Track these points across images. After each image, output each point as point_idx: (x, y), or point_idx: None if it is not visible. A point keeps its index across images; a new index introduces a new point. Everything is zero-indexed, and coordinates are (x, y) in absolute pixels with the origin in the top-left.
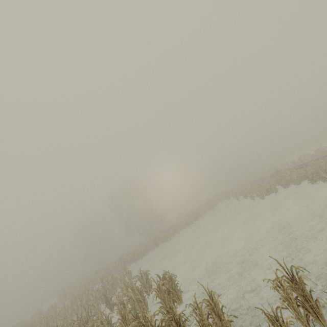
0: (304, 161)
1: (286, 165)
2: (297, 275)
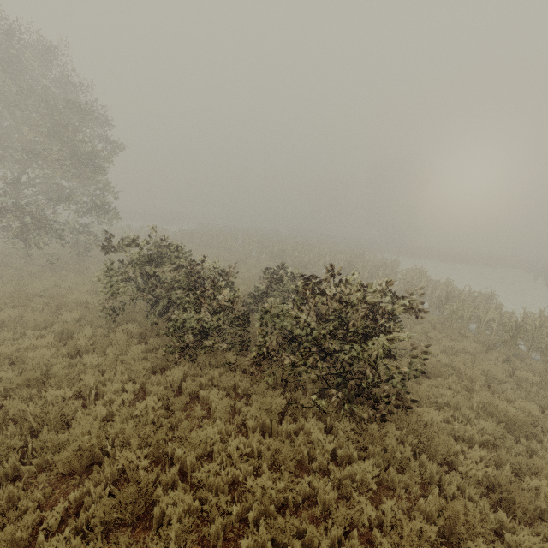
0: None
1: None
2: (493, 297)
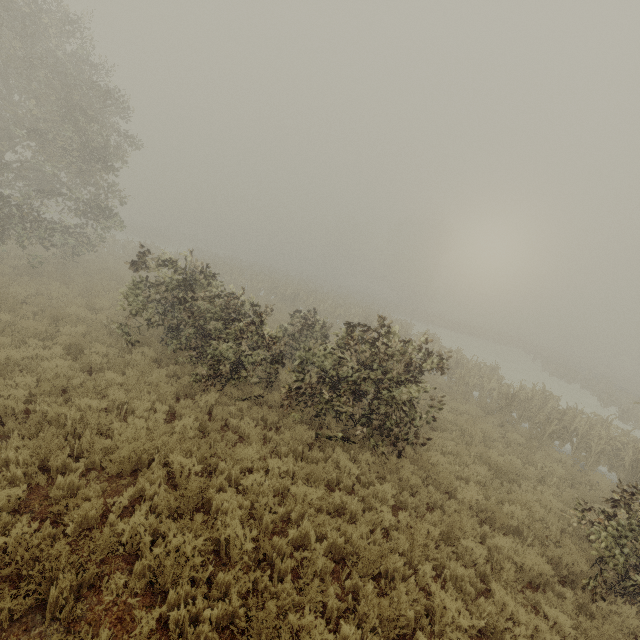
0: None
1: (638, 389)
2: (496, 370)
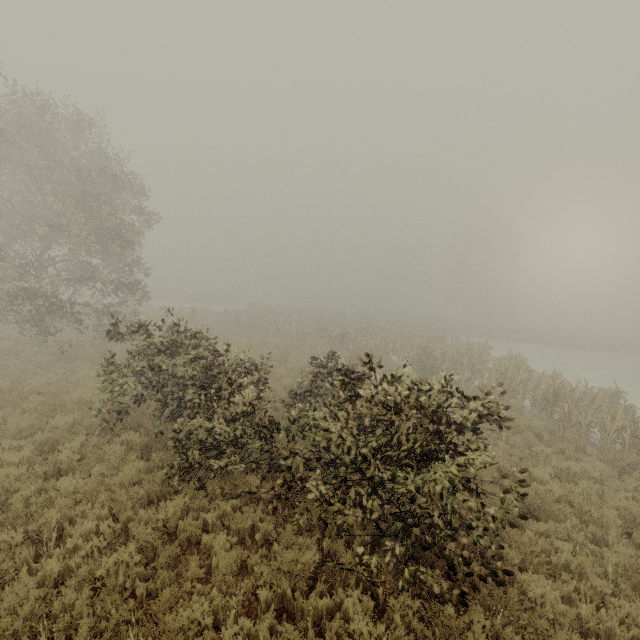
0: None
1: None
2: (620, 395)
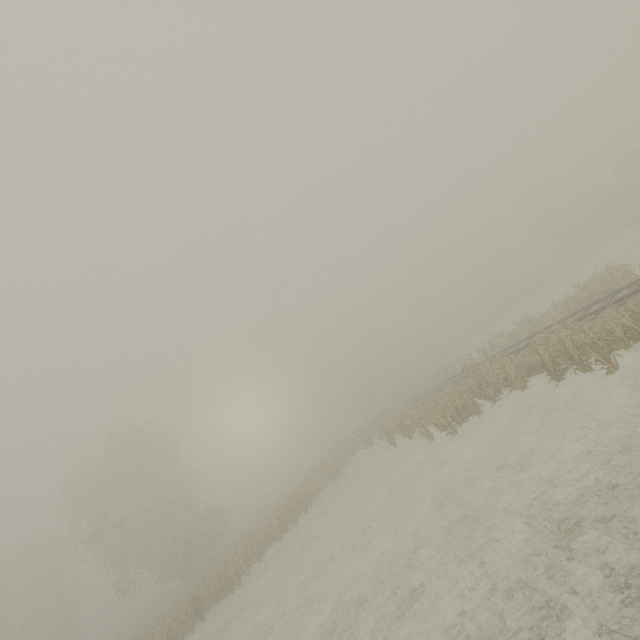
0: (499, 346)
1: (469, 359)
2: None
